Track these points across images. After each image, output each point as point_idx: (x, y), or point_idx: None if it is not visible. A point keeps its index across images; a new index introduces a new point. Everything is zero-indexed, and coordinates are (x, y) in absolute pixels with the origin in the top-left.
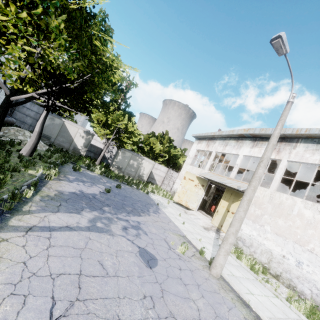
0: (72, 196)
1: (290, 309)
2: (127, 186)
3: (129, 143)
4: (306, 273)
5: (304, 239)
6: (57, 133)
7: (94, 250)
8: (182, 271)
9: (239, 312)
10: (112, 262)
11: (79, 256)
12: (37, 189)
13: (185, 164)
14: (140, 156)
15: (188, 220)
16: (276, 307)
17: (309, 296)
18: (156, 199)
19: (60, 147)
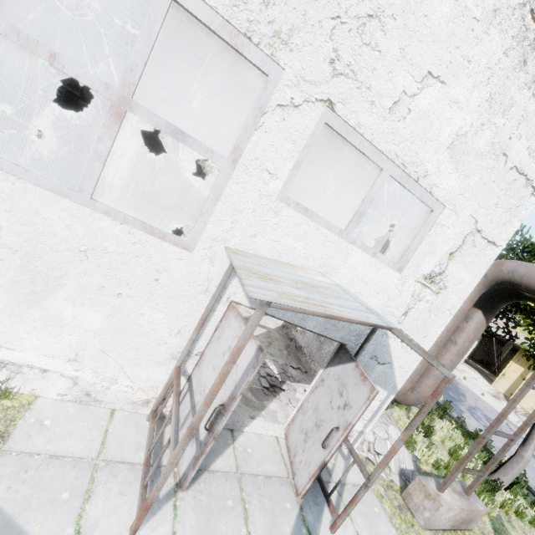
0: None
1: None
2: None
3: None
4: None
5: None
6: None
7: None
8: None
9: None
10: None
11: None
12: None
13: None
14: None
15: (472, 384)
16: None
17: None
18: None
19: None
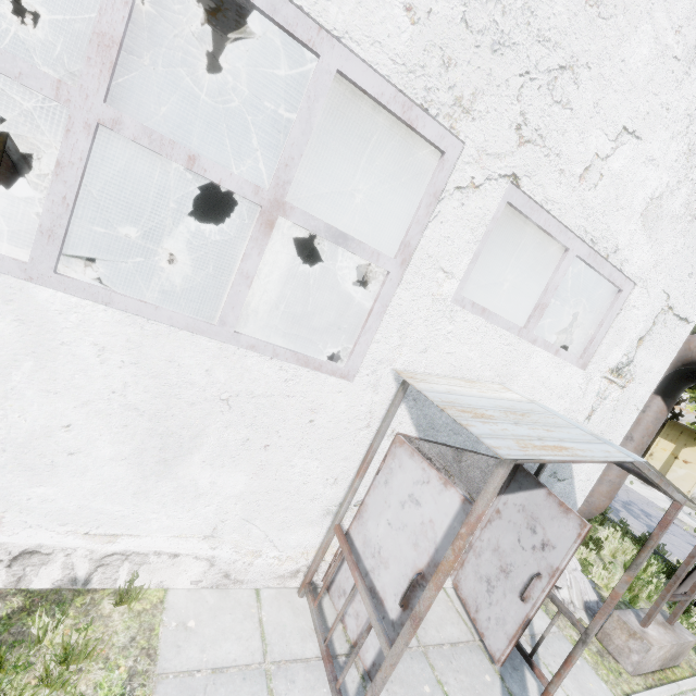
0: None
1: None
2: None
3: None
4: None
5: None
6: None
7: None
8: None
9: None
10: None
11: None
12: None
13: None
14: None
15: None
16: None
17: None
18: None
19: None
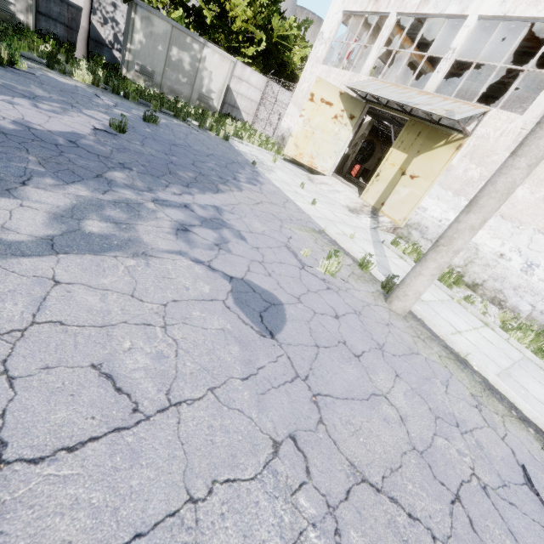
0: None
1: (507, 343)
2: (174, 121)
3: None
4: (537, 282)
5: None
6: None
7: (74, 324)
8: (342, 320)
9: (461, 386)
10: (150, 355)
11: None
12: None
13: (310, 61)
14: (195, 35)
15: (318, 195)
16: (494, 346)
17: (526, 314)
18: (248, 153)
19: None
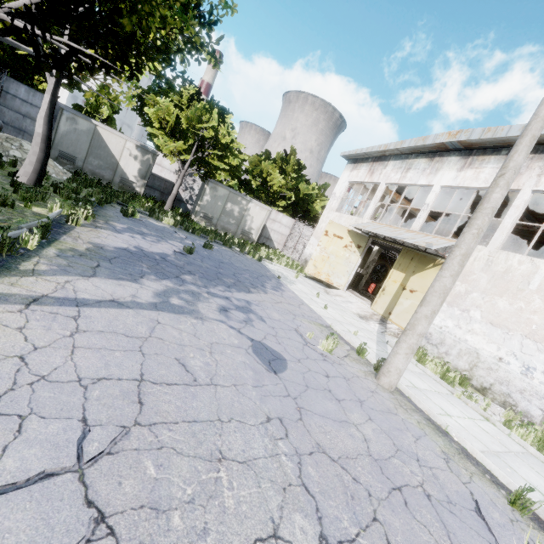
0: (121, 254)
1: (509, 438)
2: (223, 248)
3: (224, 170)
4: (539, 385)
5: (543, 330)
6: (87, 149)
7: (167, 341)
8: (331, 379)
9: (433, 444)
10: (203, 362)
11: (138, 350)
12: (51, 237)
13: (326, 210)
14: (244, 196)
15: (332, 303)
16: (489, 435)
17: (539, 419)
18: (275, 270)
19: (96, 178)
